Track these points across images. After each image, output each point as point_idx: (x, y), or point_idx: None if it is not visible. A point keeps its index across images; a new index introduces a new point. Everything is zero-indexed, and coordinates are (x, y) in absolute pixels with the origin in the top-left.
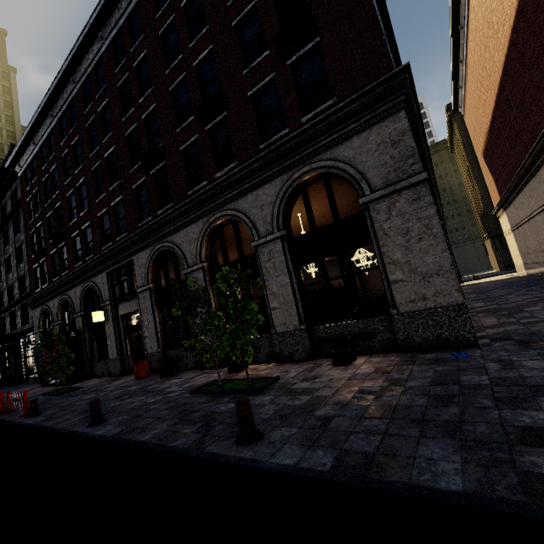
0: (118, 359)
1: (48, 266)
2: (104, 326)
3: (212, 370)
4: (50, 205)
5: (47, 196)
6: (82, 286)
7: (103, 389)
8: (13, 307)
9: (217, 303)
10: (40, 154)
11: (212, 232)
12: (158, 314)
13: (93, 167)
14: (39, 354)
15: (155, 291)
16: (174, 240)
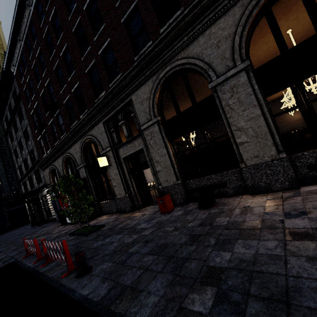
0: (127, 197)
1: (48, 135)
2: (108, 171)
3: (278, 192)
4: (41, 85)
5: (37, 80)
6: (80, 141)
7: (135, 227)
8: (29, 173)
9: (269, 111)
10: (25, 47)
11: (257, 16)
12: (170, 147)
13: (74, 28)
14: (55, 201)
15: (163, 123)
16: (189, 53)
